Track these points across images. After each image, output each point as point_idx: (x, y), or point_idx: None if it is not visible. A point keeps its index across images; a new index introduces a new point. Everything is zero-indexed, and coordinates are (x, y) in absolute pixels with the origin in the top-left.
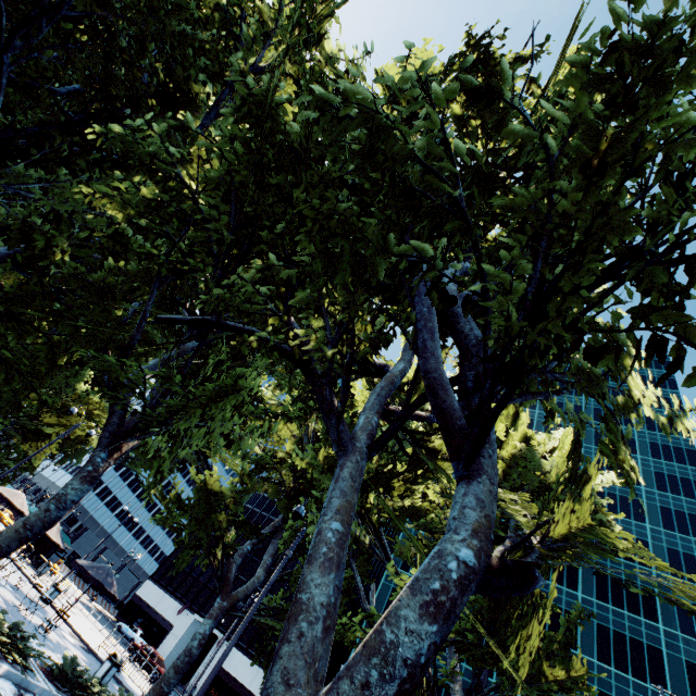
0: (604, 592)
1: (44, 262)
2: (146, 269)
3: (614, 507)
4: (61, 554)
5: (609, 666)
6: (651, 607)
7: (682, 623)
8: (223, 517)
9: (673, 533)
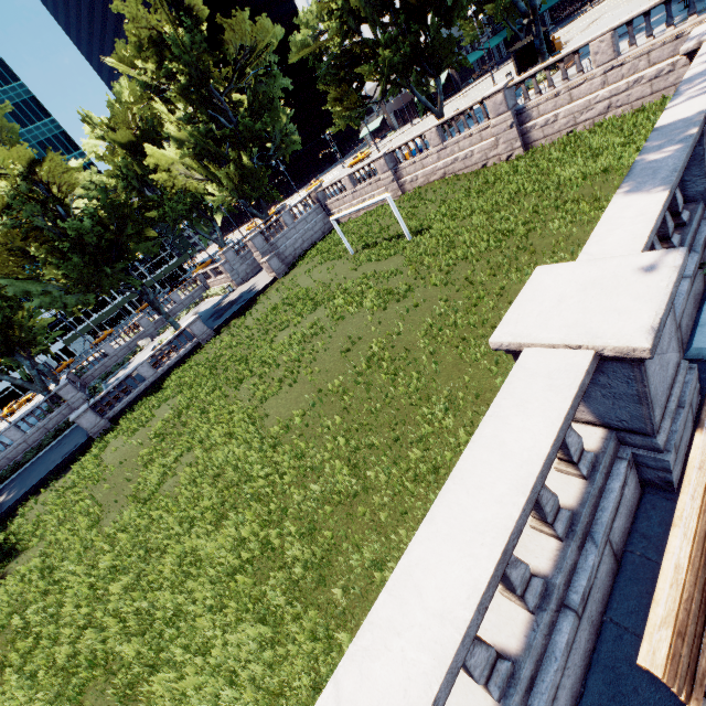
0: None
1: None
2: None
3: None
4: None
5: None
6: None
7: None
8: None
9: None
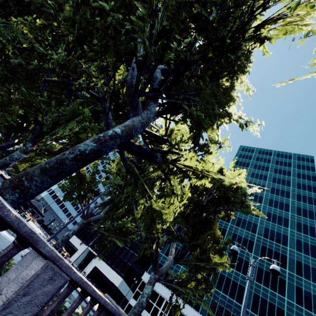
0: (263, 254)
1: (2, 54)
2: (48, 67)
3: (275, 220)
4: (31, 210)
5: (260, 284)
6: (284, 262)
7: (297, 270)
8: (86, 186)
9: (300, 233)
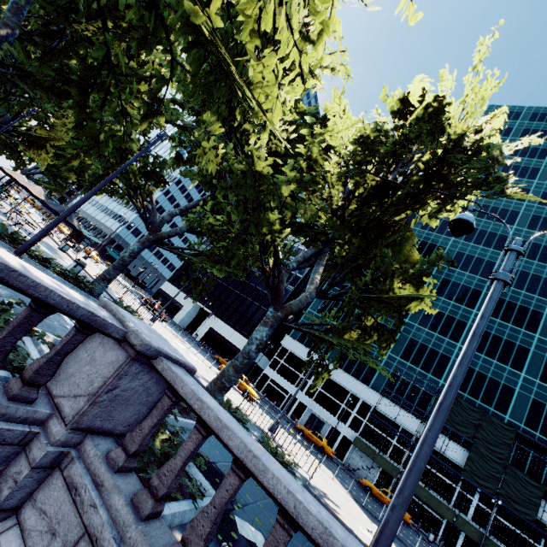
0: (496, 311)
1: None
2: None
3: (535, 254)
4: (88, 242)
5: (480, 354)
6: (535, 324)
7: None
8: (135, 165)
9: None
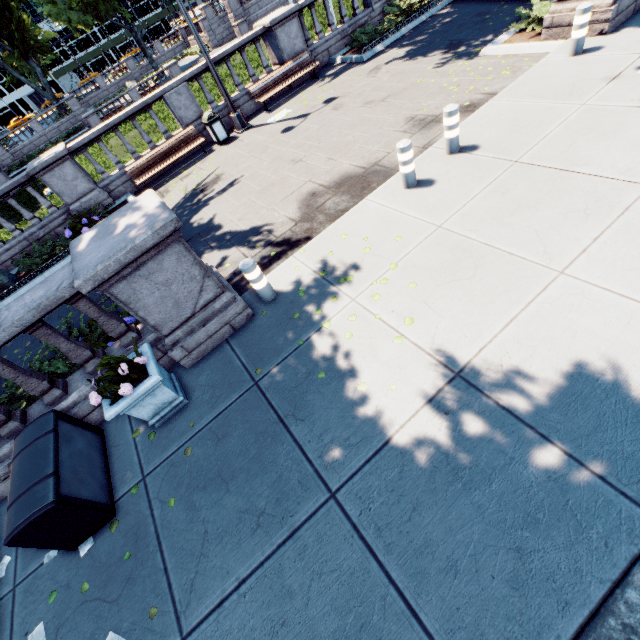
0: None
1: None
2: None
3: None
4: None
5: None
6: None
7: None
8: None
9: None
